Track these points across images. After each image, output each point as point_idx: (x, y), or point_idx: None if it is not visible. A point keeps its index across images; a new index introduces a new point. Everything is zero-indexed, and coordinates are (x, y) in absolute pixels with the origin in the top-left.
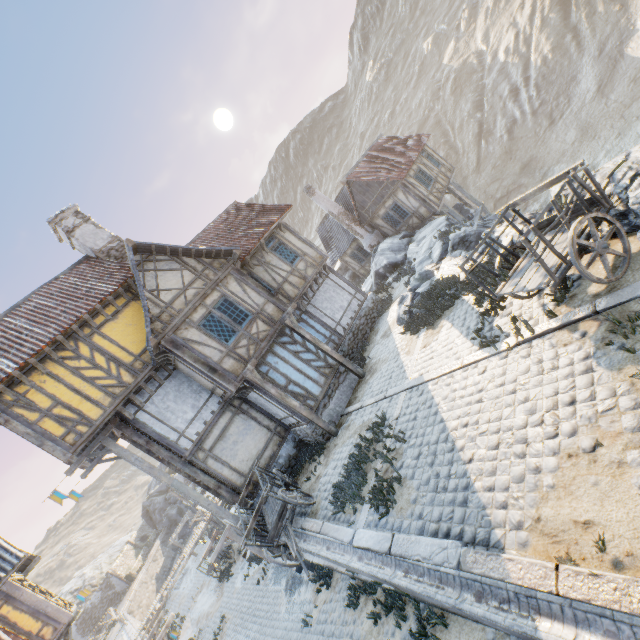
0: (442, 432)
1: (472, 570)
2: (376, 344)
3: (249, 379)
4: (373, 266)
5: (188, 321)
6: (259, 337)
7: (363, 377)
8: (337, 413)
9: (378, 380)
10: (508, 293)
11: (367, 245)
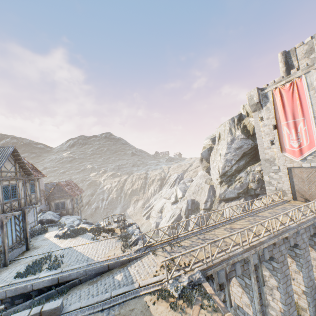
0: (80, 253)
1: (92, 263)
2: (37, 242)
3: (1, 219)
4: (42, 217)
5: (2, 182)
6: (13, 207)
7: (29, 249)
8: (9, 259)
9: (42, 249)
10: (108, 228)
11: (40, 208)
